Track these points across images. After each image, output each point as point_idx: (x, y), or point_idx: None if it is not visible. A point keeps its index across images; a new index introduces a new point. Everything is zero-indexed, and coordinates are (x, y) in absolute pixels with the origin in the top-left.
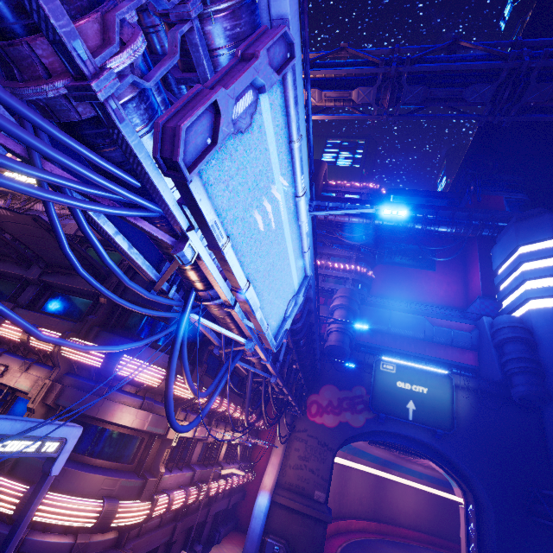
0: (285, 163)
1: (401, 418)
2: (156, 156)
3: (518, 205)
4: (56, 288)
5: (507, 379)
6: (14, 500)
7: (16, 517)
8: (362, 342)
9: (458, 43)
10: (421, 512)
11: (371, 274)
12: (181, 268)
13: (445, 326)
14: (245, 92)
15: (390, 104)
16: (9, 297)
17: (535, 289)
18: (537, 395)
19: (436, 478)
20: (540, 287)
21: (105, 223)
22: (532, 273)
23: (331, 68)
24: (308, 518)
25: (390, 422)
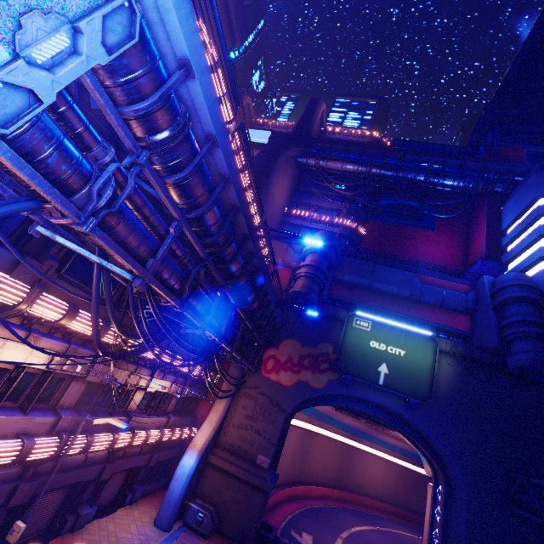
0: None
1: (369, 382)
2: None
3: (540, 159)
4: None
5: (505, 346)
6: None
7: None
8: (338, 297)
9: None
10: (389, 484)
11: (362, 230)
12: None
13: (437, 285)
14: None
15: None
16: None
17: None
18: (542, 365)
19: (409, 451)
20: None
21: None
22: None
23: None
24: (246, 484)
25: (357, 386)
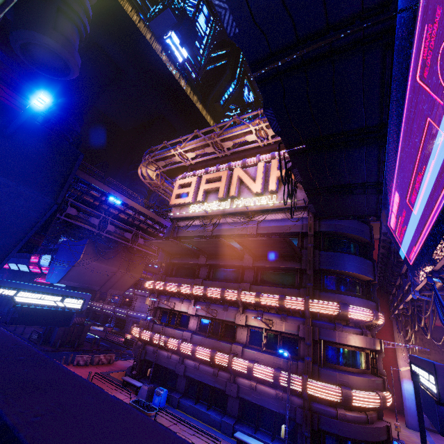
0: None
1: None
2: None
3: None
4: (263, 268)
5: None
6: (338, 394)
7: (344, 403)
8: None
9: None
10: None
11: None
12: None
13: None
14: None
15: None
16: (240, 279)
17: None
18: None
19: None
20: None
21: None
22: None
23: None
24: None
25: None
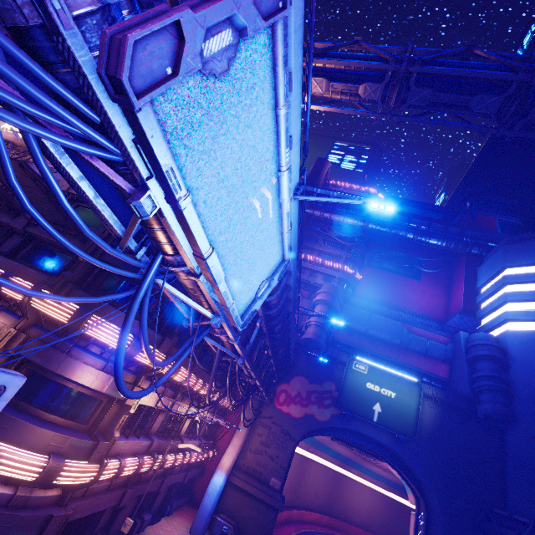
0: (269, 130)
1: (366, 419)
2: (101, 73)
3: (510, 228)
4: (40, 240)
5: (475, 395)
6: None
7: None
8: (339, 340)
9: (472, 51)
10: (374, 513)
11: (358, 275)
12: (147, 226)
13: (422, 335)
14: (223, 29)
15: (395, 104)
16: None
17: (515, 311)
18: (502, 415)
19: (393, 482)
20: (520, 310)
21: (69, 164)
22: (514, 295)
23: (341, 59)
24: (261, 502)
25: (355, 421)
